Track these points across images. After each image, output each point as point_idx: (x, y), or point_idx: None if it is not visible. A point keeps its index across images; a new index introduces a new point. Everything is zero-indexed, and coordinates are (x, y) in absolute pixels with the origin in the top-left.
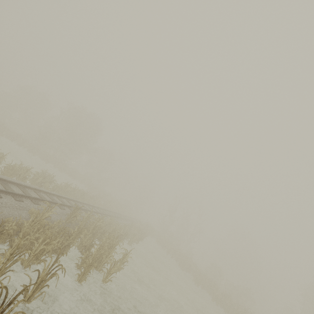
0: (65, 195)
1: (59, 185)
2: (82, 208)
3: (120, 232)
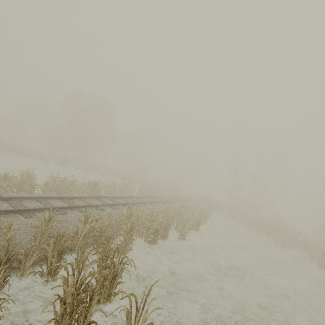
0: (56, 194)
1: (46, 182)
2: (66, 206)
3: (153, 226)
